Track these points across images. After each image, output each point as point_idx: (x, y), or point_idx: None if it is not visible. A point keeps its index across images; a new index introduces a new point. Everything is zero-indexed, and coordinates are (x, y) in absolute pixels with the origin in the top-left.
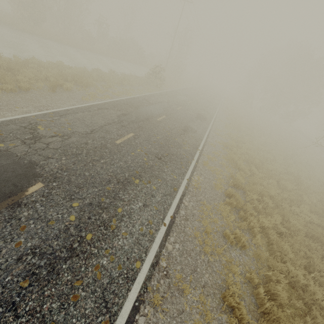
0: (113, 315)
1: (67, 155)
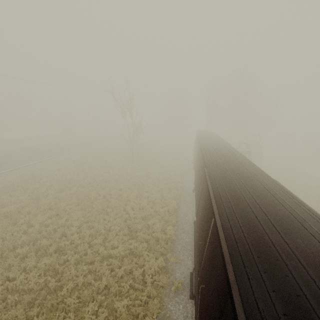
0: None
1: None
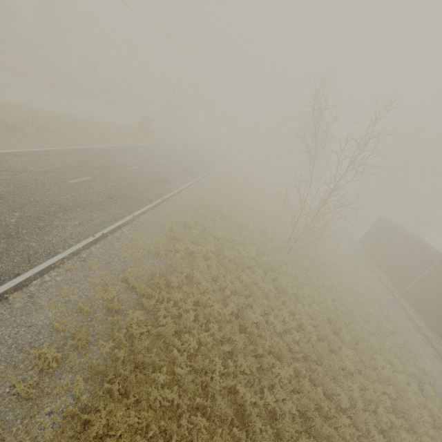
0: (33, 265)
1: (15, 185)
